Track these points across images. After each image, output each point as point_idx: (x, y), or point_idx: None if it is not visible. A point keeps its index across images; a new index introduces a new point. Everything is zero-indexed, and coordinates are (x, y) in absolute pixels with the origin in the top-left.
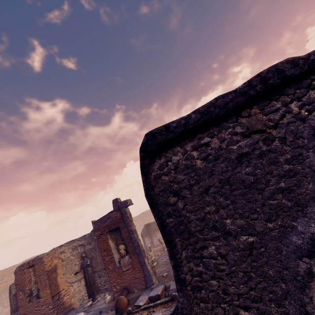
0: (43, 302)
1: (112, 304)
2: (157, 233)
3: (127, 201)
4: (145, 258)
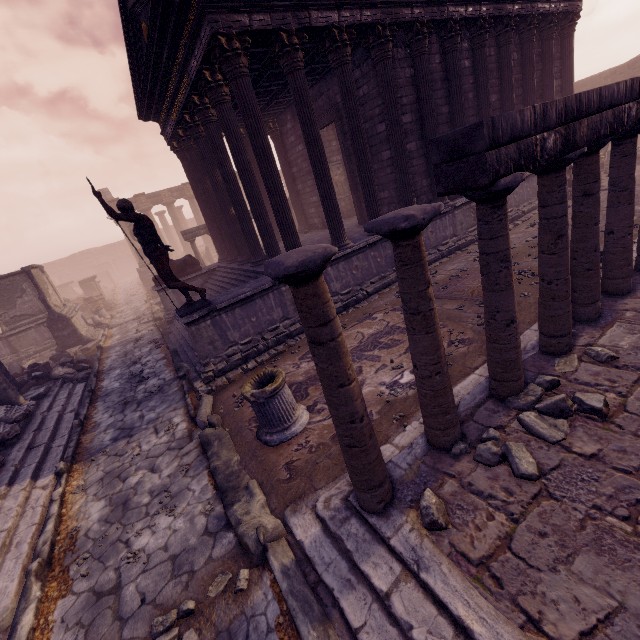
0: None
1: None
2: None
3: None
4: None
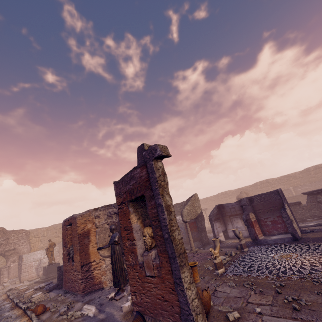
0: (75, 267)
1: None
2: (235, 220)
3: (156, 147)
4: (183, 269)
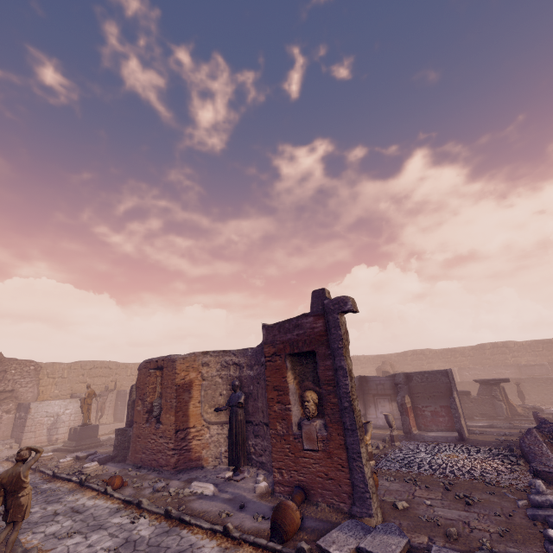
0: (162, 431)
1: (267, 503)
2: (381, 402)
3: (347, 300)
4: (362, 444)
